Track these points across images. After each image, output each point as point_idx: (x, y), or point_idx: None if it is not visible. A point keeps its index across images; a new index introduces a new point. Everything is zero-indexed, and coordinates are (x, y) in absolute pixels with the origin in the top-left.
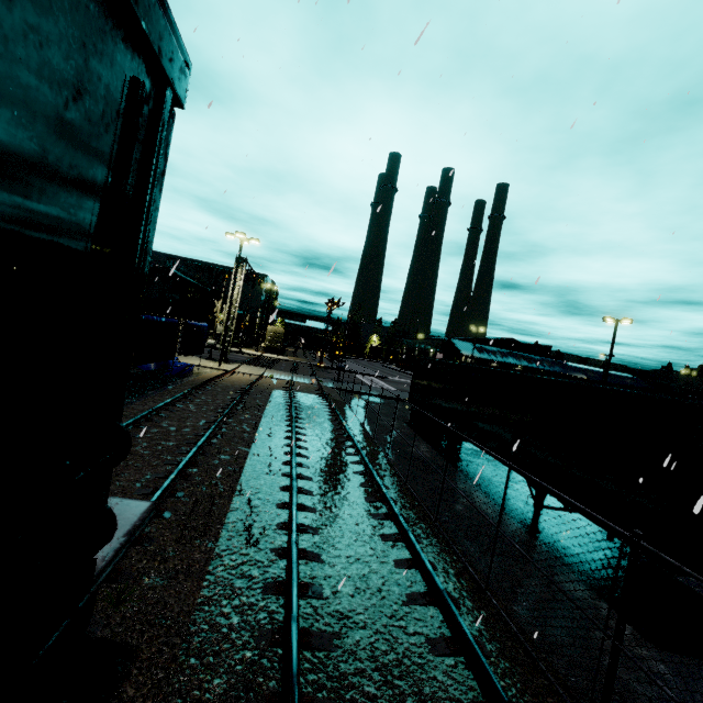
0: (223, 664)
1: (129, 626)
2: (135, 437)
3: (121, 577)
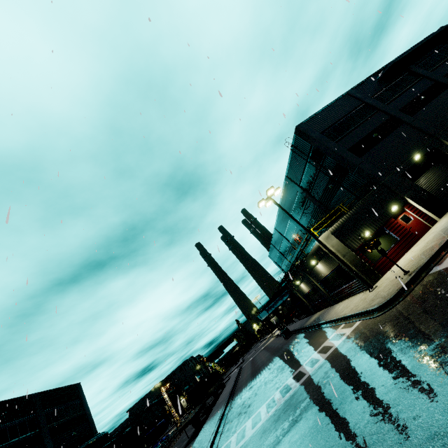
0: None
1: None
2: None
3: None
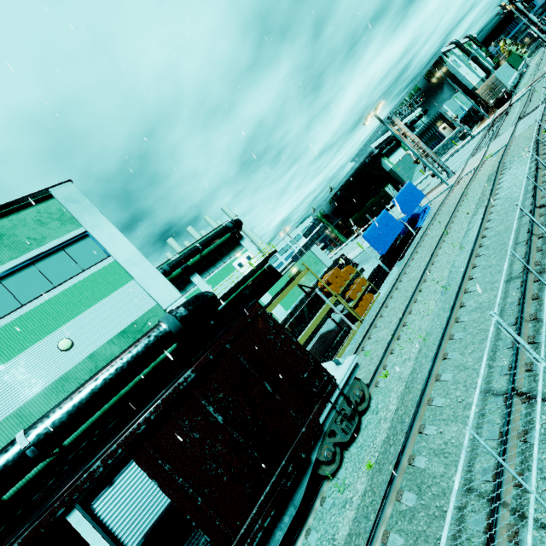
0: (413, 389)
1: (390, 382)
2: (395, 297)
3: (387, 367)
